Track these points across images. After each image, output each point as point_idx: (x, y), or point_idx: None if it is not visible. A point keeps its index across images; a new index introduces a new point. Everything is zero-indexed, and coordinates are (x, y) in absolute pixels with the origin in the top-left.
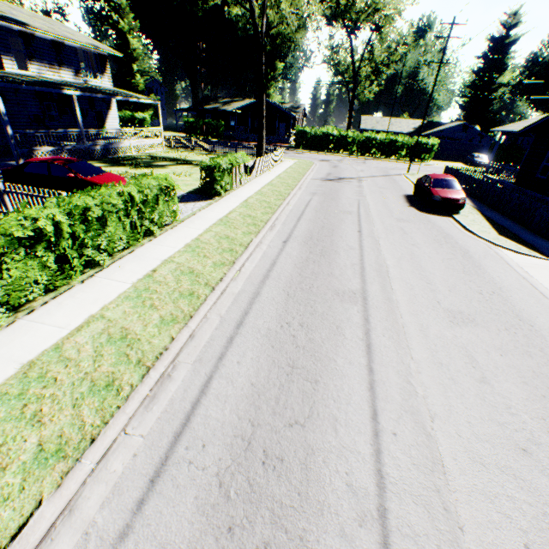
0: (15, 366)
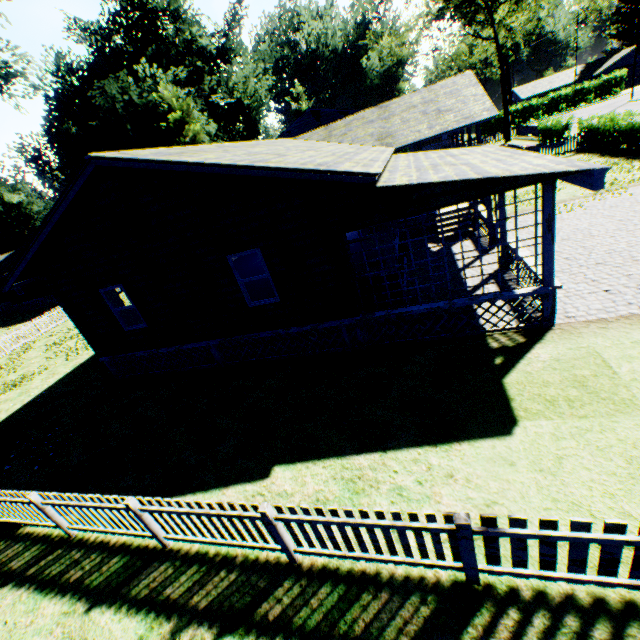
0: None
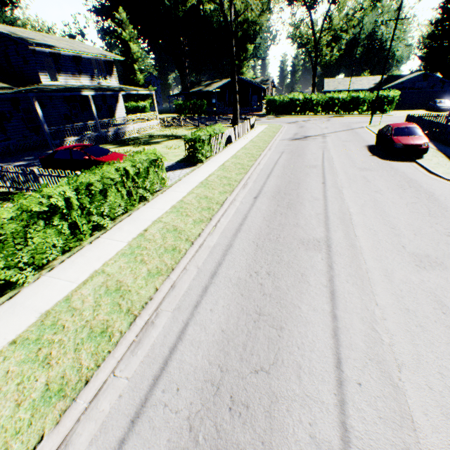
0: (35, 315)
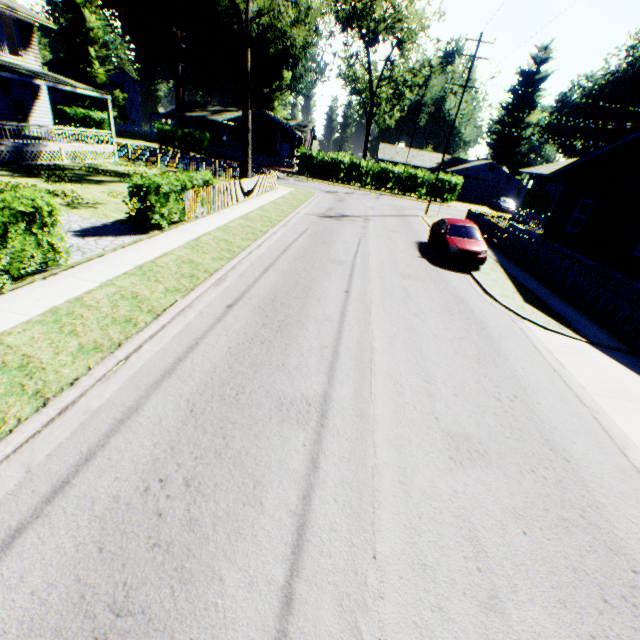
0: None
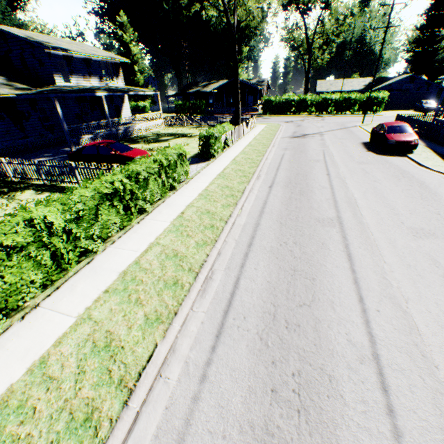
0: (115, 274)
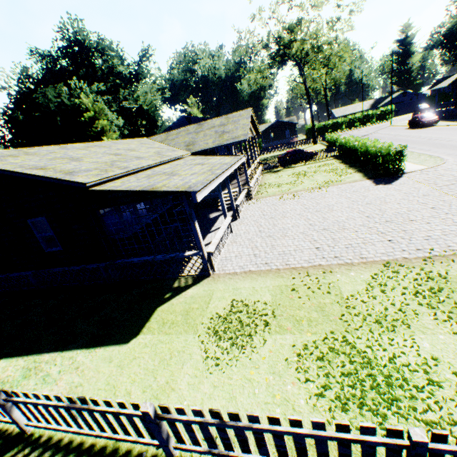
0: None
